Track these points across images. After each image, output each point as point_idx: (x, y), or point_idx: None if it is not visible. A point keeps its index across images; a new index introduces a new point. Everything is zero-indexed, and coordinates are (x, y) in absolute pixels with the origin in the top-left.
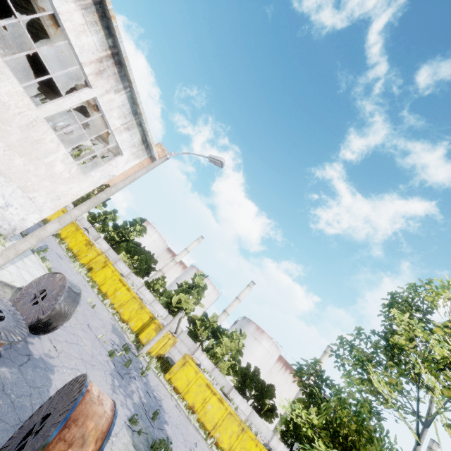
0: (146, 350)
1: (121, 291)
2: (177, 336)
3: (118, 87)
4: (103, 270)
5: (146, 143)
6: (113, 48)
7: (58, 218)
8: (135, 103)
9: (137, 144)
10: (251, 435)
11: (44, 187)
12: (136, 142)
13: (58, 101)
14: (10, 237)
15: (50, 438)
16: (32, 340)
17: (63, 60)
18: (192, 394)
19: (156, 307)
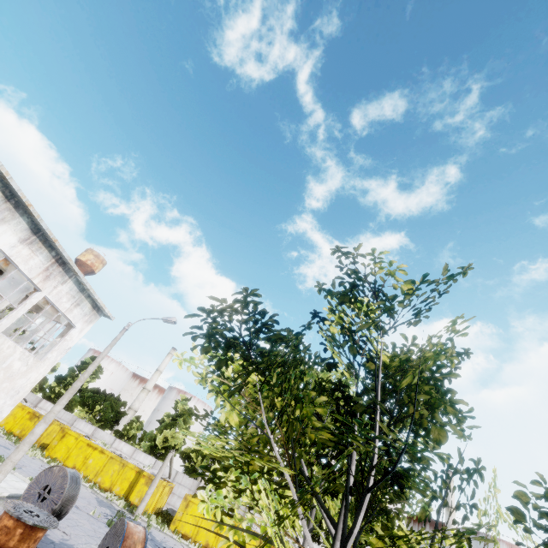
0: (142, 509)
1: (93, 457)
2: (173, 480)
3: (64, 280)
4: (63, 441)
5: (97, 307)
6: (56, 256)
7: (43, 420)
8: (82, 283)
9: (89, 312)
10: None
11: (3, 389)
12: (87, 311)
13: (12, 313)
14: None
15: (119, 547)
16: (46, 533)
17: (1, 267)
18: (204, 533)
19: (138, 458)
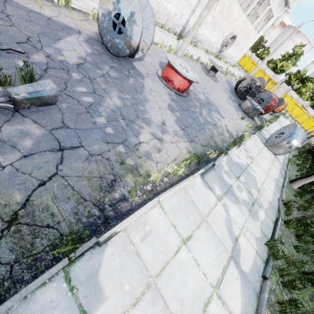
0: None
1: (253, 68)
2: (279, 85)
3: None
4: (243, 59)
5: (286, 3)
6: None
7: (261, 63)
8: None
9: (281, 8)
10: (313, 120)
11: (246, 46)
12: (281, 8)
13: (258, 19)
14: (234, 64)
15: (282, 103)
16: None
17: None
18: (287, 107)
19: (267, 71)
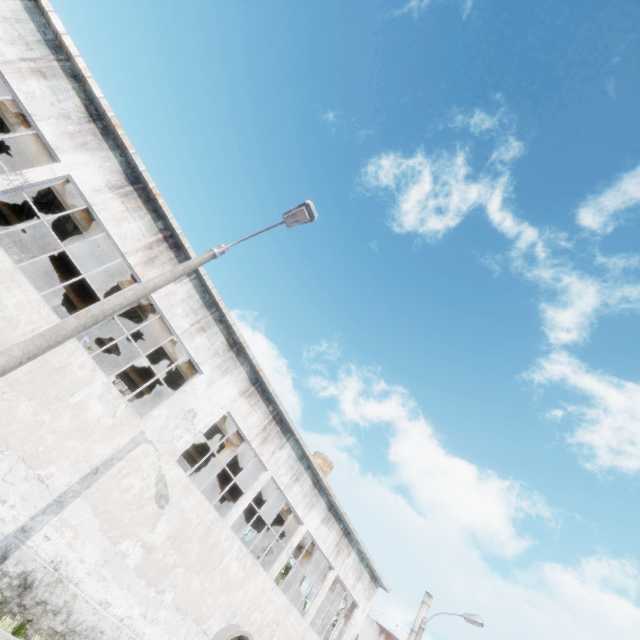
0: None
1: None
2: None
3: (349, 551)
4: None
5: (374, 577)
6: (343, 528)
7: None
8: (361, 551)
9: (368, 585)
10: None
11: None
12: (366, 584)
13: (315, 599)
14: None
15: None
16: None
17: None
18: None
19: None
